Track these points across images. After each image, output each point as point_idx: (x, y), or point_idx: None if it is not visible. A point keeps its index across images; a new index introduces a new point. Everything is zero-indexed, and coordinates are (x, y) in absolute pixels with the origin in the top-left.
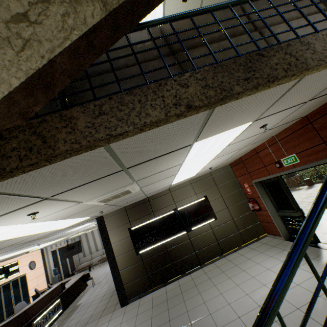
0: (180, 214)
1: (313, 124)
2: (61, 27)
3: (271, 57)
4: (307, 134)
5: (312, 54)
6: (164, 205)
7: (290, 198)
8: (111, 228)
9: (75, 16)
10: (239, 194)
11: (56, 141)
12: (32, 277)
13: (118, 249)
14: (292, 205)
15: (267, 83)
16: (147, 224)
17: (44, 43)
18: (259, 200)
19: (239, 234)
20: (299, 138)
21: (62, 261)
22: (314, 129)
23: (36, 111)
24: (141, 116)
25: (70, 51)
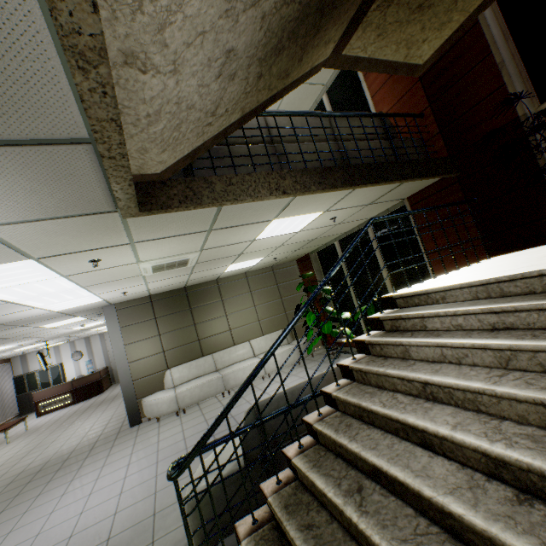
0: None
1: None
2: None
3: None
4: None
5: None
6: None
7: None
8: None
9: None
10: None
11: None
12: None
13: None
14: None
15: None
16: None
17: None
18: None
19: None
20: None
21: None
22: None
23: None
24: None
25: None
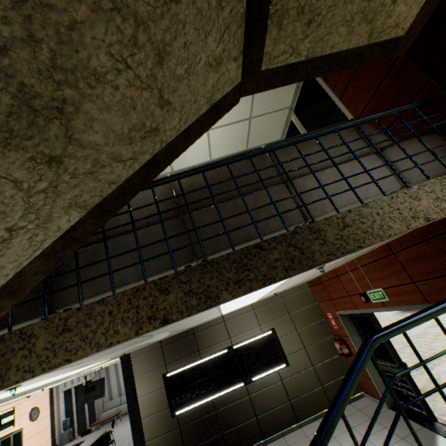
0: (236, 355)
1: (396, 256)
2: (29, 246)
3: (271, 250)
4: (392, 266)
5: (322, 245)
6: (214, 340)
7: (388, 345)
8: (140, 372)
9: (46, 231)
10: (321, 328)
11: (9, 368)
12: (32, 433)
13: (147, 405)
14: (392, 356)
15: (263, 286)
16: (189, 369)
17: (8, 265)
18: (348, 340)
19: (323, 391)
20: (384, 269)
21: (78, 407)
22: (399, 262)
23: (1, 315)
24: (108, 334)
25: (43, 255)
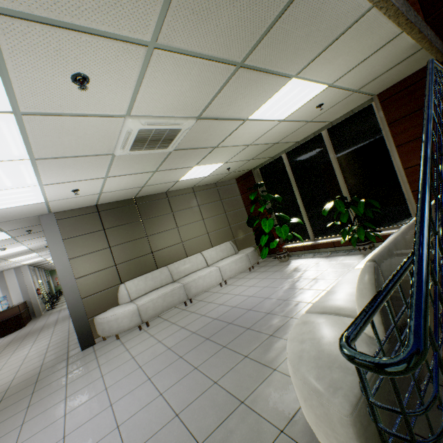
0: None
1: None
2: None
3: None
4: None
5: None
6: None
7: None
8: None
9: None
10: None
11: None
12: None
13: None
14: None
15: None
16: None
17: None
18: None
19: None
20: None
21: None
22: None
23: None
24: None
25: None
